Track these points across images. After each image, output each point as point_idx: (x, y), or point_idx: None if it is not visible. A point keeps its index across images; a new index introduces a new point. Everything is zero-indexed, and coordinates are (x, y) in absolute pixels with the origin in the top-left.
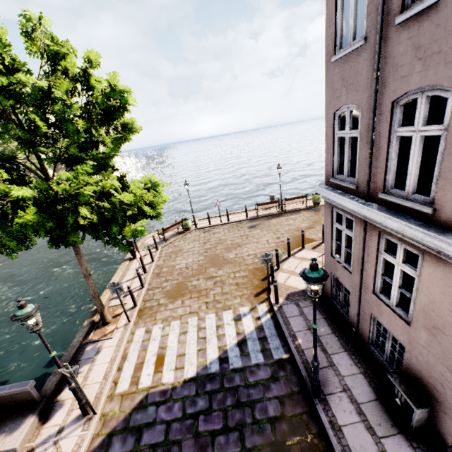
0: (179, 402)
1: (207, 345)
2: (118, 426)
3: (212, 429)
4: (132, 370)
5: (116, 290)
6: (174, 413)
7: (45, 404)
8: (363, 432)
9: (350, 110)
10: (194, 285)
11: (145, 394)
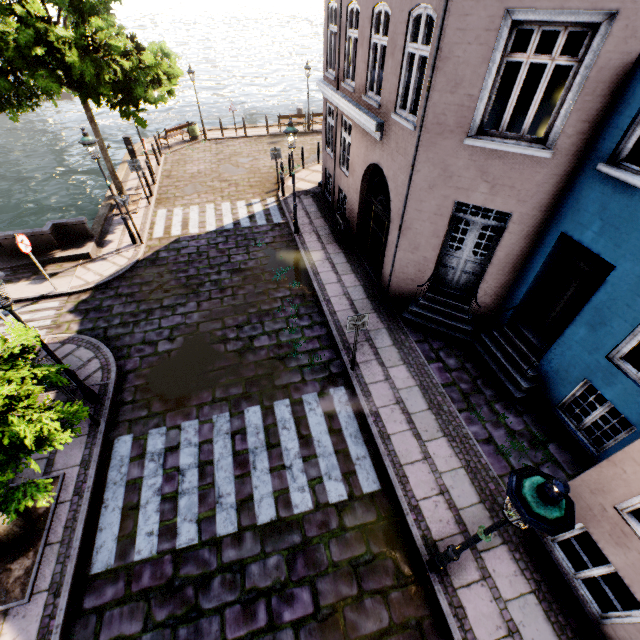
0: (204, 240)
1: (224, 218)
2: (162, 249)
3: (229, 247)
4: (163, 229)
5: (136, 168)
6: (202, 243)
7: (97, 240)
8: (317, 243)
9: (335, 6)
10: (209, 185)
11: (177, 238)
